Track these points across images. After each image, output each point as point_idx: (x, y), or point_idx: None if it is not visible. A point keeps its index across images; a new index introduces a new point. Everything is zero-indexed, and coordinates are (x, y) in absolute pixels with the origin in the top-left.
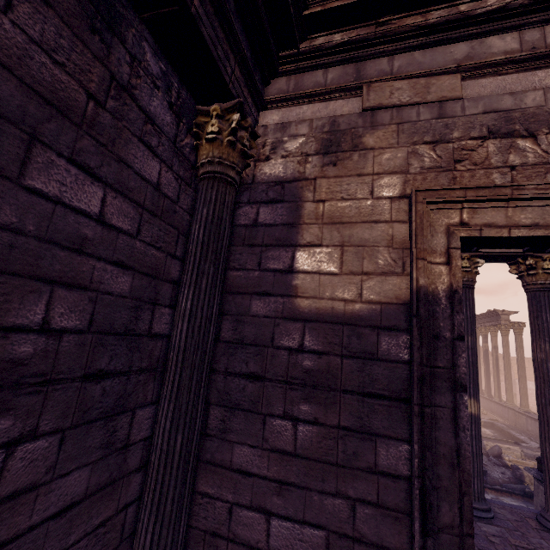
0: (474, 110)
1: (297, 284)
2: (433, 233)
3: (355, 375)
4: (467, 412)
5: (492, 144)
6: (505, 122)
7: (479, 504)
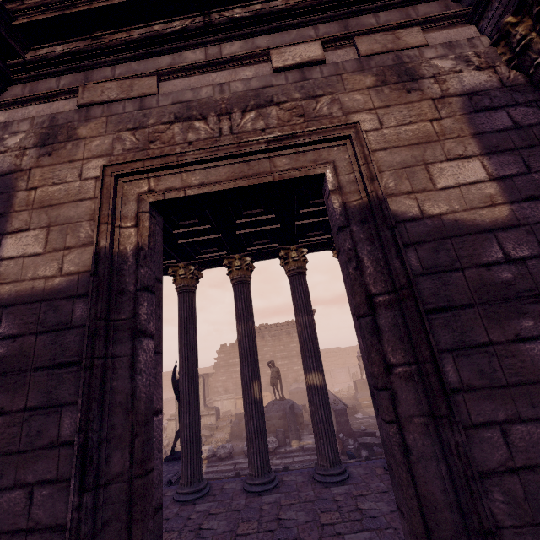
0: (166, 102)
1: (0, 271)
2: (126, 202)
3: (48, 350)
4: (145, 355)
5: (177, 127)
6: (187, 110)
7: (335, 470)
